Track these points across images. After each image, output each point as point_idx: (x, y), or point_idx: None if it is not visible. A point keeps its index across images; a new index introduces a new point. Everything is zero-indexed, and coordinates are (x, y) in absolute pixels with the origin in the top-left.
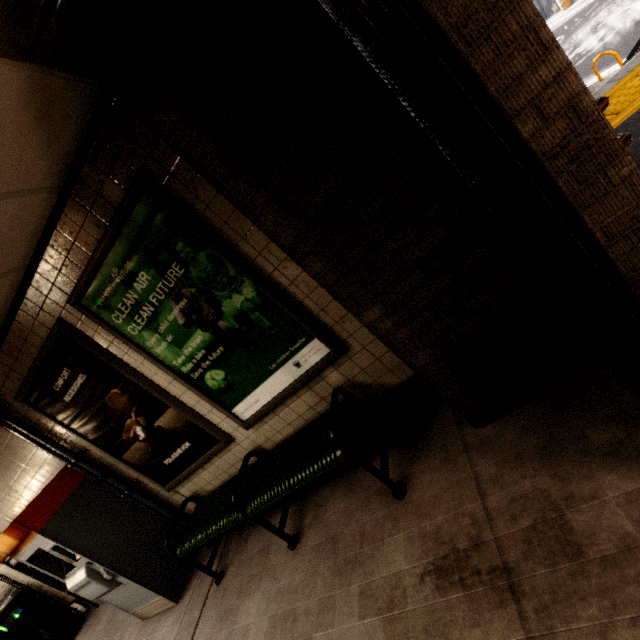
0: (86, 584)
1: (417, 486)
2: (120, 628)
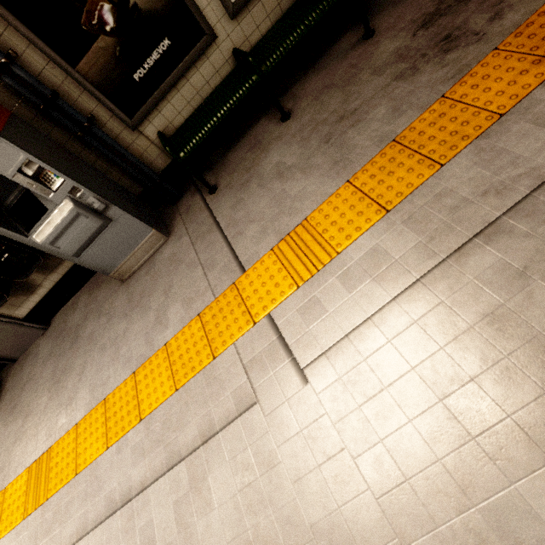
0: (71, 222)
1: (381, 25)
2: (88, 316)
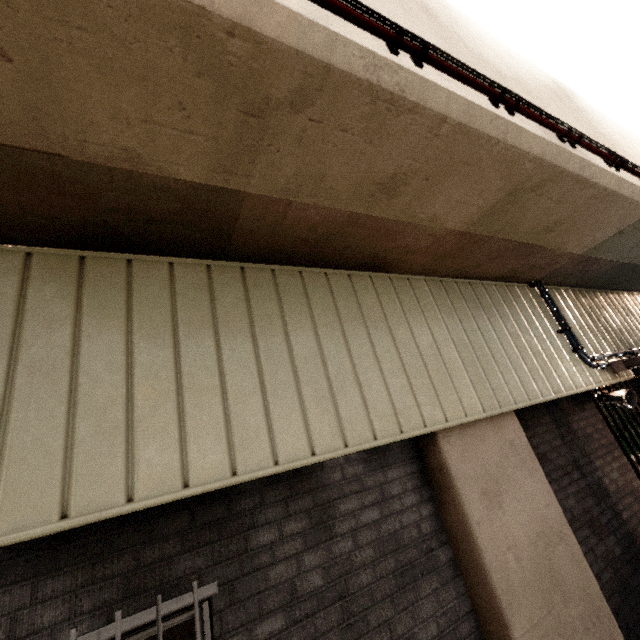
0: None
1: None
2: None
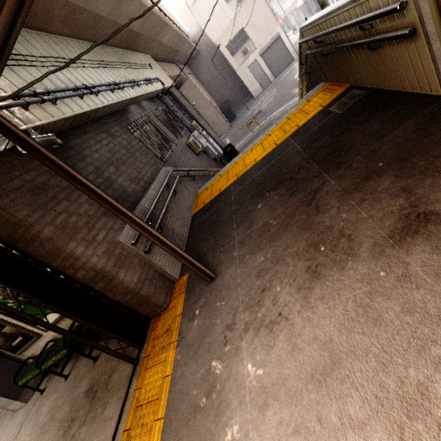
0: None
1: (100, 358)
2: (4, 416)
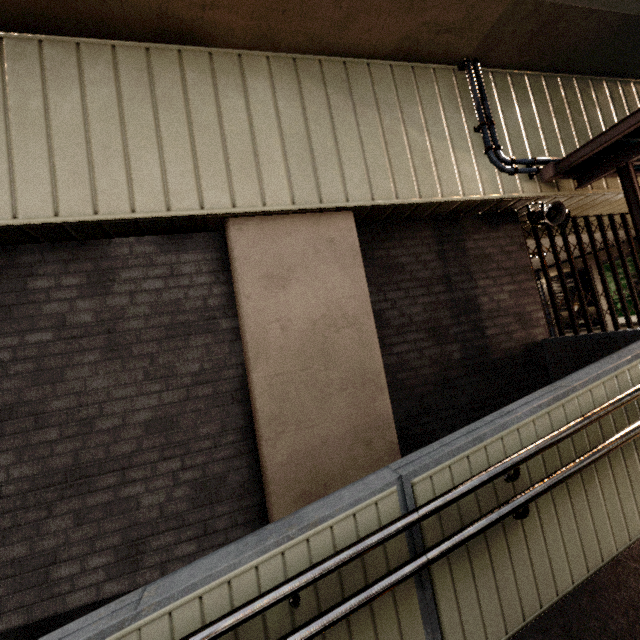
0: None
1: None
2: None
